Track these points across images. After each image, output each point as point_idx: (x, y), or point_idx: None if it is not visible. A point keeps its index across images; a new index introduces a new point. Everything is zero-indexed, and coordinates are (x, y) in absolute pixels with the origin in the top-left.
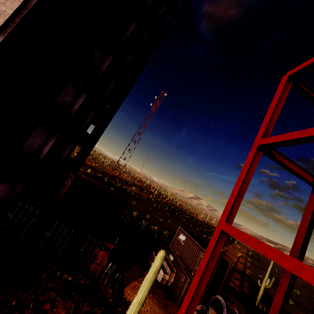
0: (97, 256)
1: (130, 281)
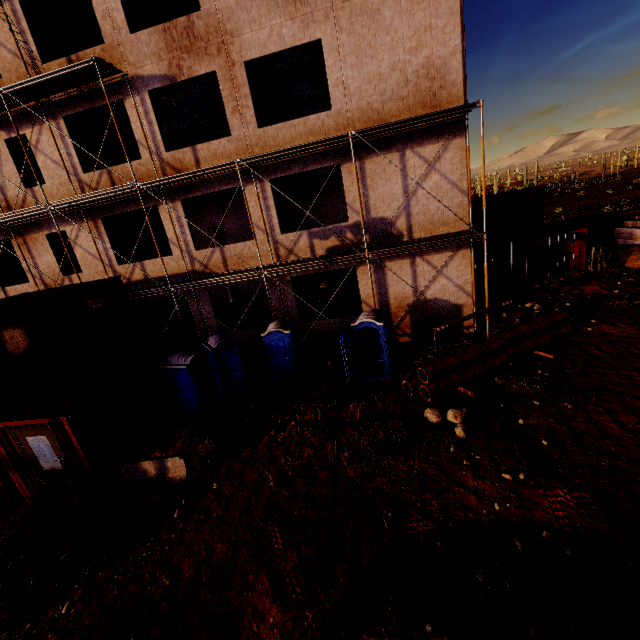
0: (570, 251)
1: (623, 259)
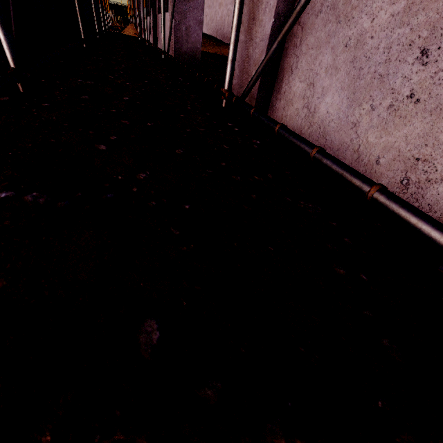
0: None
1: None
